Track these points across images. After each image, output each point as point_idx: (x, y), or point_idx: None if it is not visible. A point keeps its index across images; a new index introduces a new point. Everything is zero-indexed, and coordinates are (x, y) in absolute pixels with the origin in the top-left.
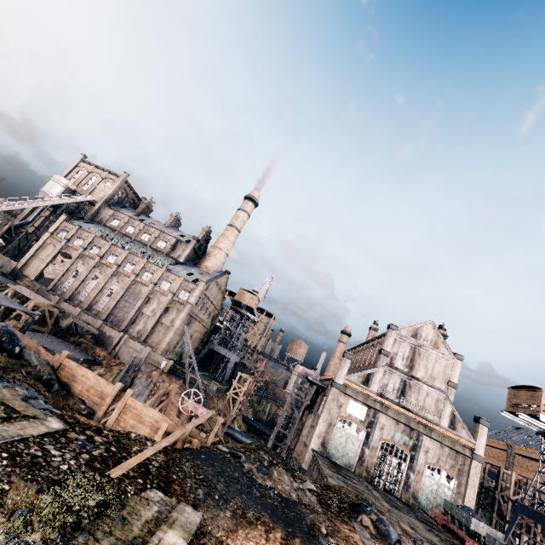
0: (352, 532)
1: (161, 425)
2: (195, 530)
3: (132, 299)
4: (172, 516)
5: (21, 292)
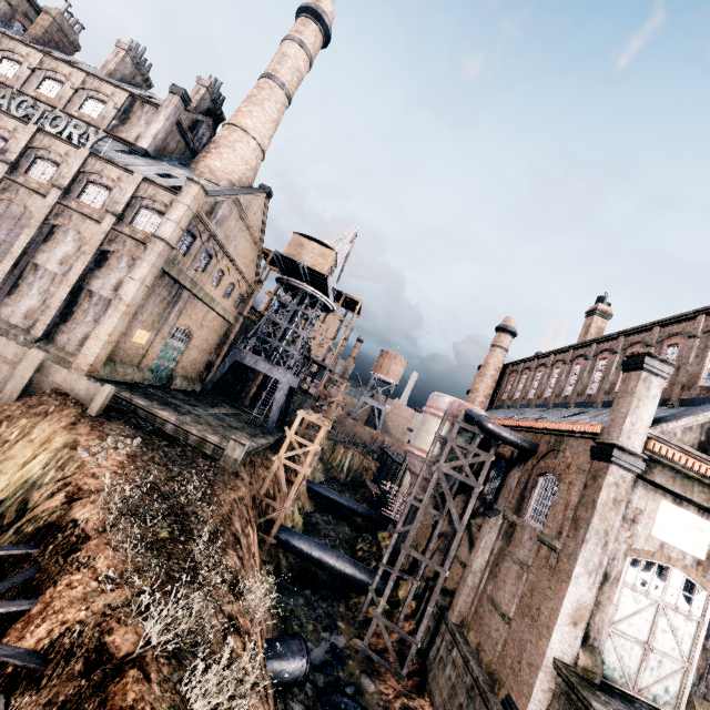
0: None
1: None
2: None
3: (4, 229)
4: None
5: None
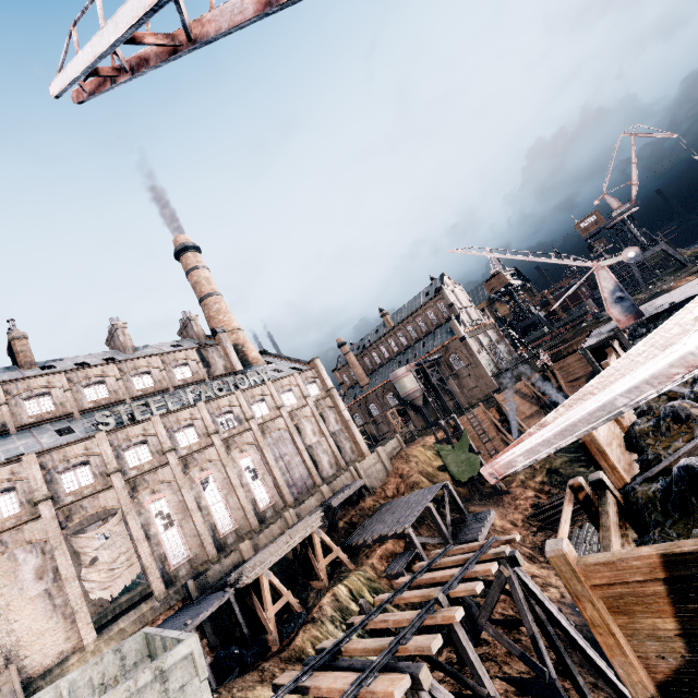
0: None
1: None
2: None
3: (283, 447)
4: None
5: (283, 553)
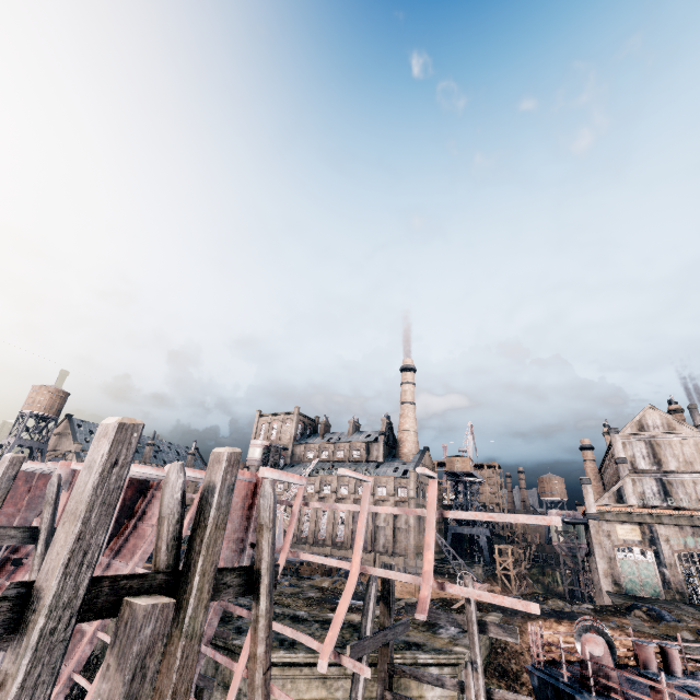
0: (621, 619)
1: (457, 597)
2: (503, 623)
3: None
4: (488, 614)
5: None
